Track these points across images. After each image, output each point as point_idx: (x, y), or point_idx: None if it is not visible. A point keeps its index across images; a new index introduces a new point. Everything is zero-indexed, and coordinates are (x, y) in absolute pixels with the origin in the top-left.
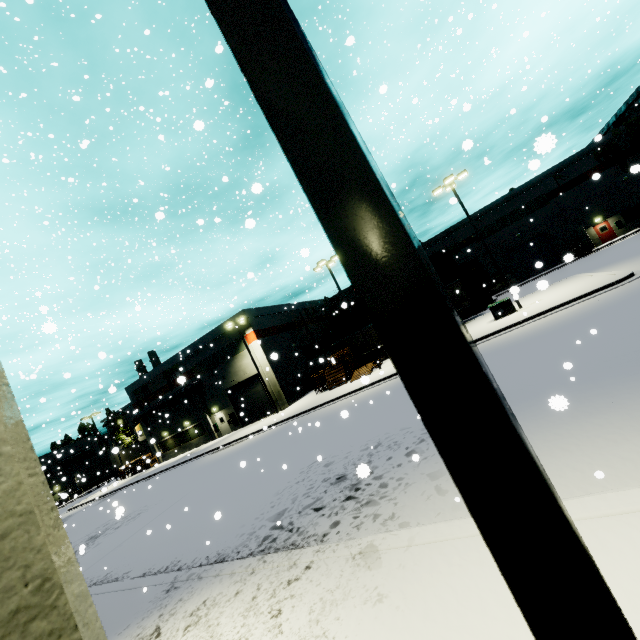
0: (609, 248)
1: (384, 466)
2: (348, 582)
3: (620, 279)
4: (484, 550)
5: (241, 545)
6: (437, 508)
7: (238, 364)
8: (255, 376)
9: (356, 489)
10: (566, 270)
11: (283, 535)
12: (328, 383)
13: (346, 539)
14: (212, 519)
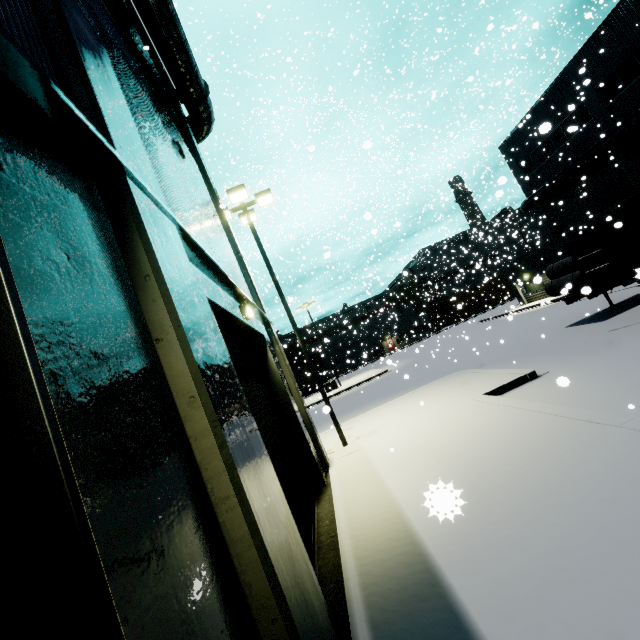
0: (391, 355)
1: None
2: None
3: (382, 372)
4: None
5: None
6: None
7: None
8: None
9: None
10: (369, 366)
11: None
12: None
13: None
14: None
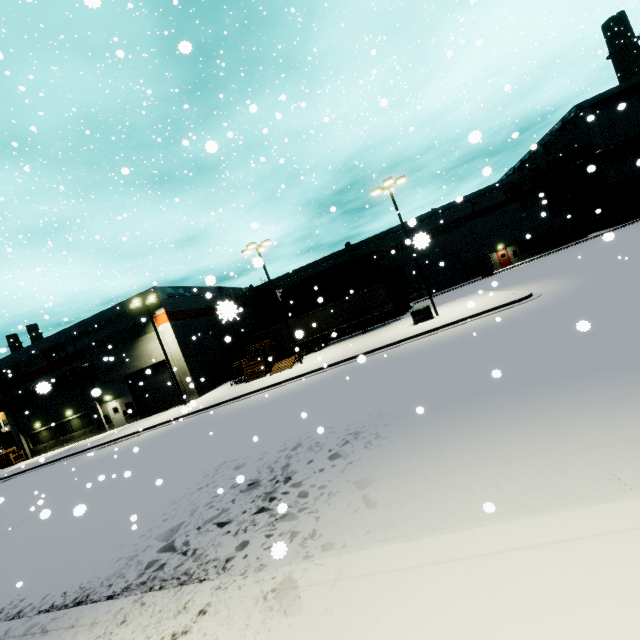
0: (507, 272)
1: (304, 471)
2: (256, 637)
3: (522, 298)
4: (430, 587)
5: (115, 575)
6: (366, 525)
7: (143, 348)
8: (162, 362)
9: (271, 499)
10: (473, 287)
11: (174, 560)
12: (245, 375)
13: (256, 567)
14: (82, 537)
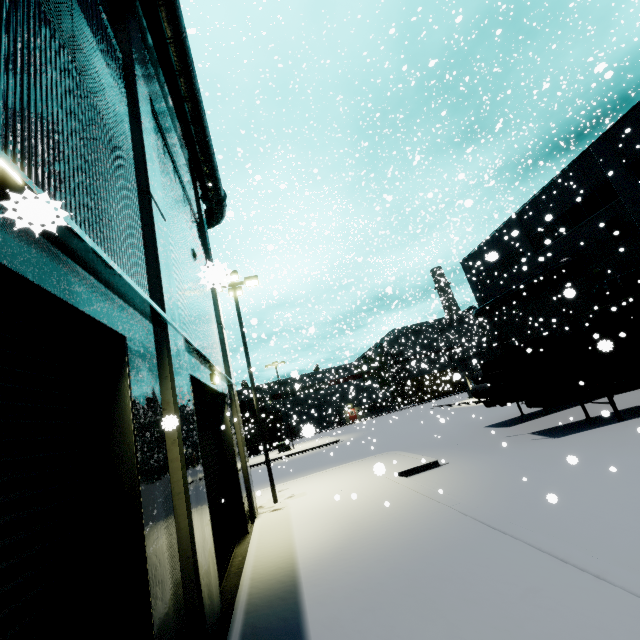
0: (351, 425)
1: None
2: None
3: (334, 441)
4: None
5: None
6: None
7: None
8: None
9: None
10: (327, 433)
11: None
12: None
13: None
14: None
